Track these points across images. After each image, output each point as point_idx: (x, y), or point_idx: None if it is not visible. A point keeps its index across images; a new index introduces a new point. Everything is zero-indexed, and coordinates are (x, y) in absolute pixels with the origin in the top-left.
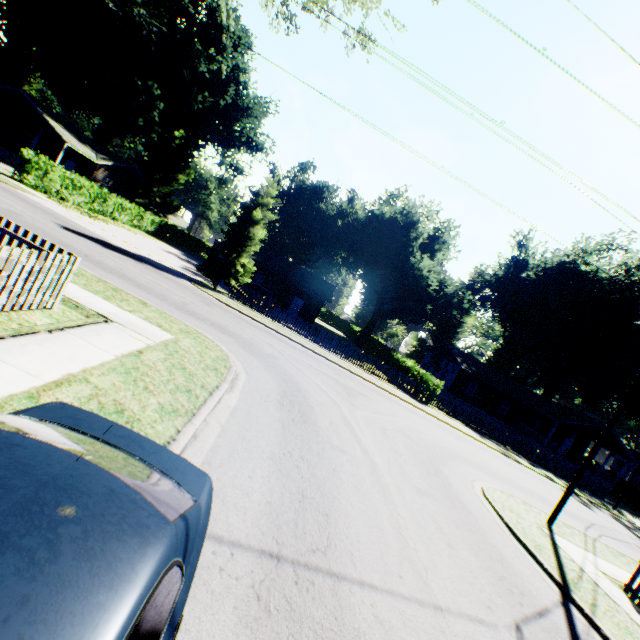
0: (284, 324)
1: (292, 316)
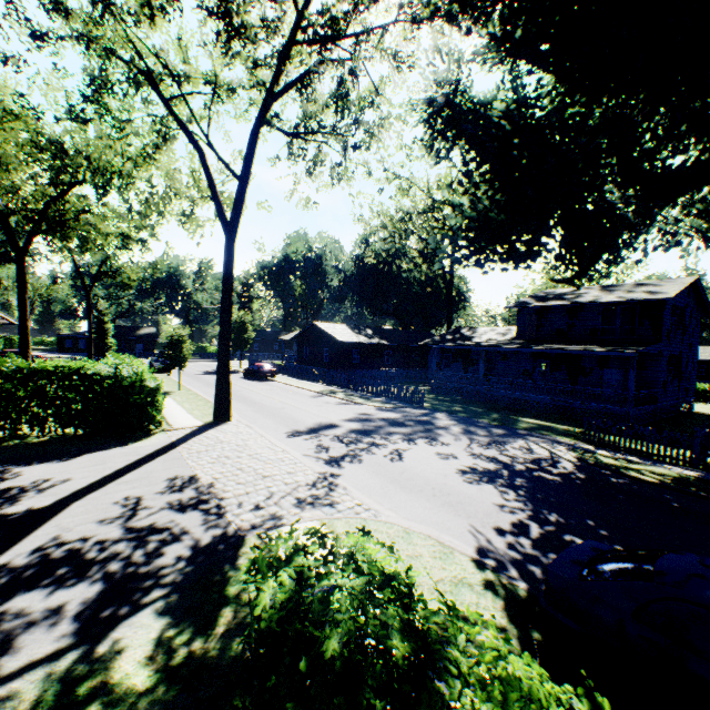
0: (145, 358)
1: (147, 353)
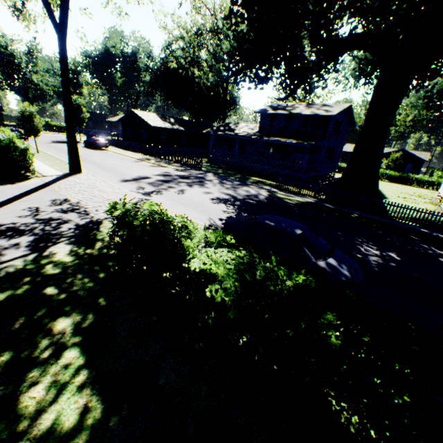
0: None
1: None
